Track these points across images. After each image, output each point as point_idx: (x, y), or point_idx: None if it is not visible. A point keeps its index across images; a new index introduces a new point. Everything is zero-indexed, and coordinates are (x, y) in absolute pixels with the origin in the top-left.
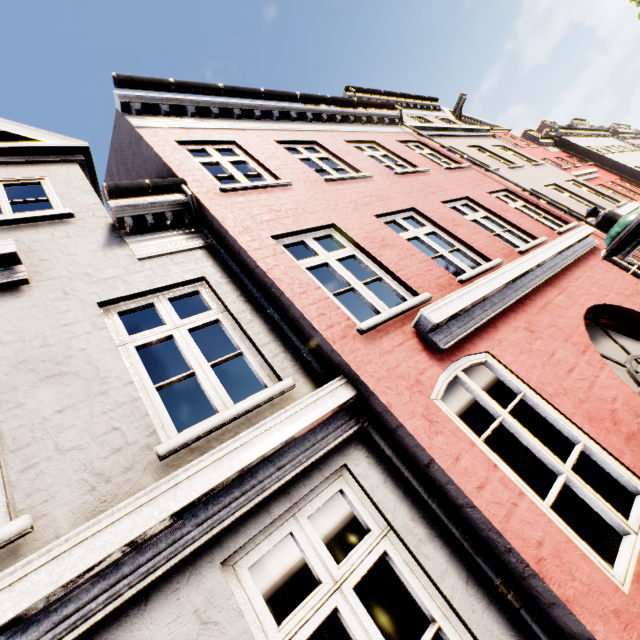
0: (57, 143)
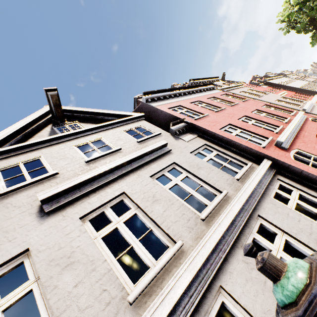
0: (137, 115)
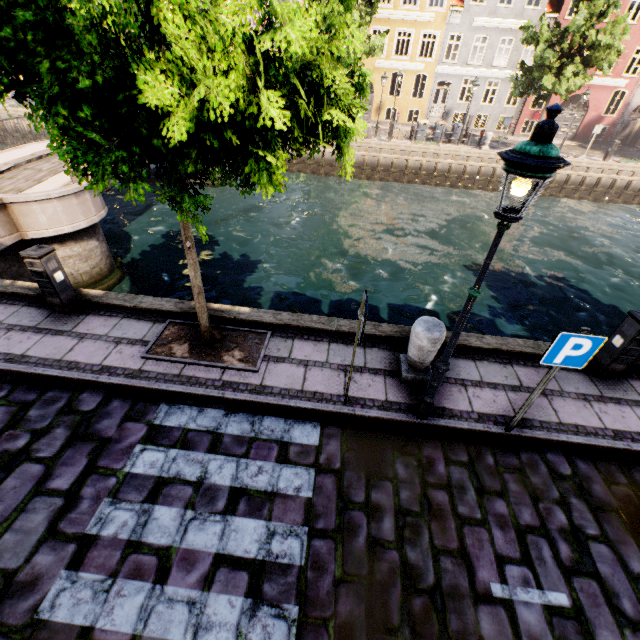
0: None
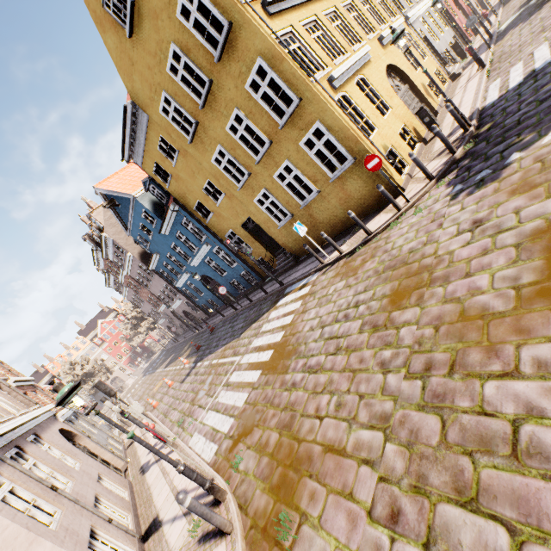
0: None
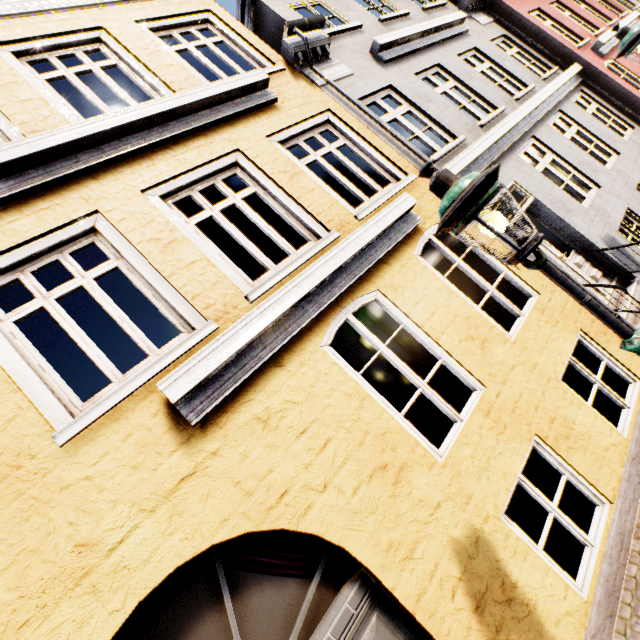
0: None
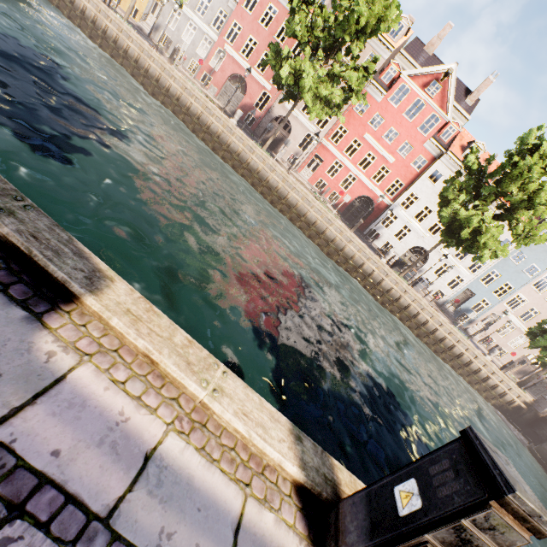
0: None
